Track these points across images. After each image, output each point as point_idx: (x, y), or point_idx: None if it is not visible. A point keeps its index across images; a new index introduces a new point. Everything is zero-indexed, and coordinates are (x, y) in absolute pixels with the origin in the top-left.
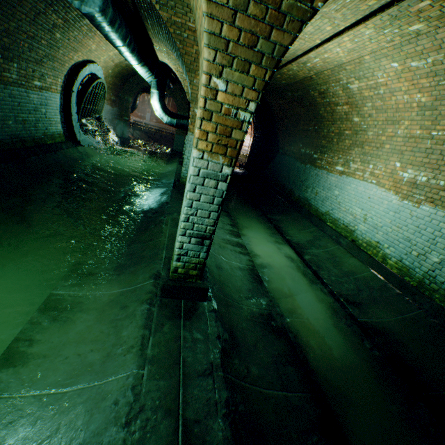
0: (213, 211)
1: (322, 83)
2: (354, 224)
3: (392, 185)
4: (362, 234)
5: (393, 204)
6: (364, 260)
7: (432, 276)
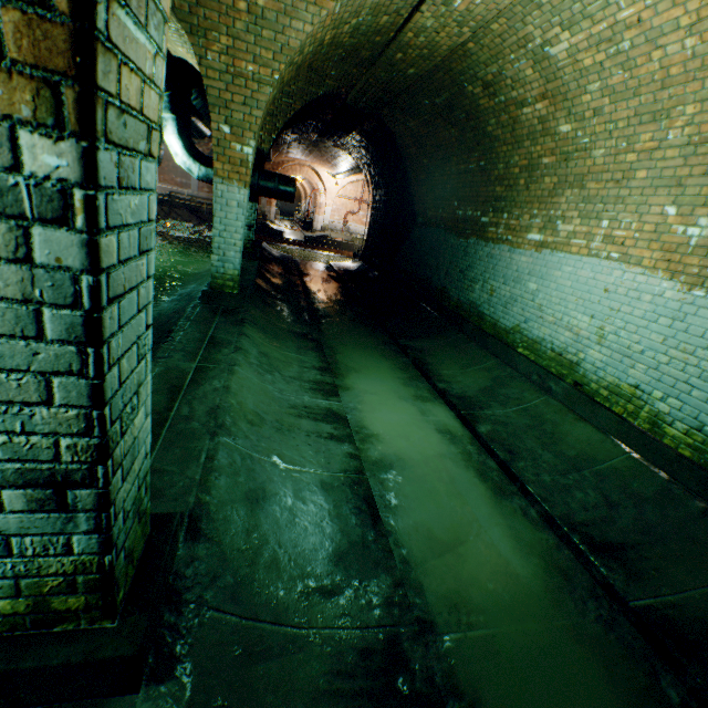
0: (62, 372)
1: (488, 60)
2: (578, 350)
3: (661, 259)
4: (597, 370)
5: (668, 301)
6: (608, 427)
7: None
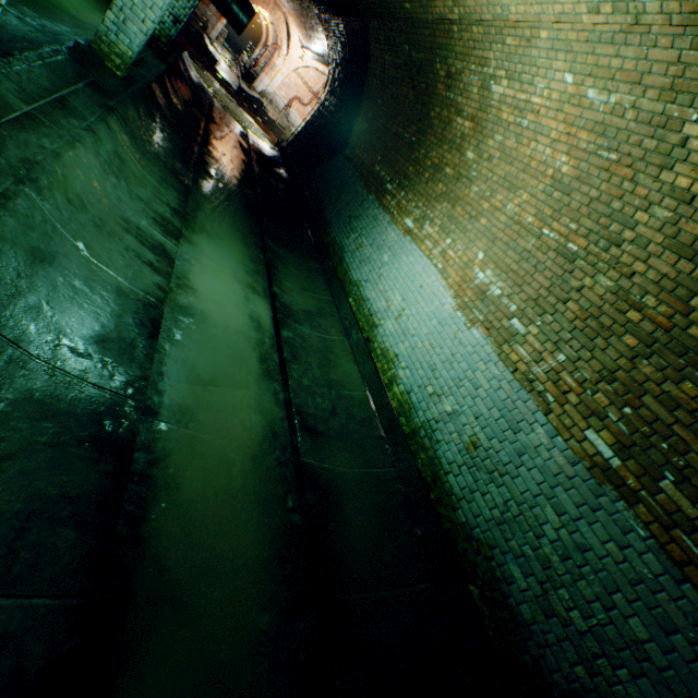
0: None
1: (460, 54)
2: (383, 317)
3: (457, 283)
4: (385, 336)
5: (444, 311)
6: (367, 374)
7: (432, 428)
